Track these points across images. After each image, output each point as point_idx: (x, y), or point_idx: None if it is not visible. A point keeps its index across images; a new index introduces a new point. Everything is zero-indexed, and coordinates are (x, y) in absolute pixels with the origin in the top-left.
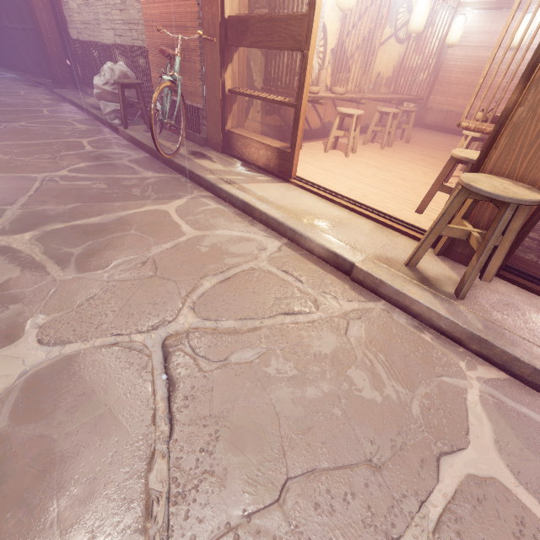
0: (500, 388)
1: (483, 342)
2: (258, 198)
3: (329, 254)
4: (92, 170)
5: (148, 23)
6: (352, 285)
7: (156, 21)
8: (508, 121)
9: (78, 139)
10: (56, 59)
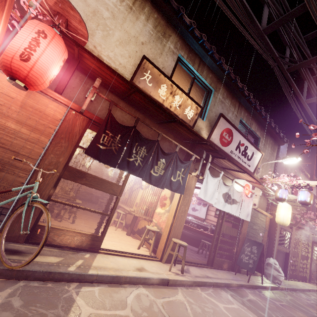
0: (202, 290)
1: (195, 282)
2: (114, 270)
3: (160, 280)
4: None
5: None
6: (170, 288)
7: None
8: (173, 225)
9: None
10: None
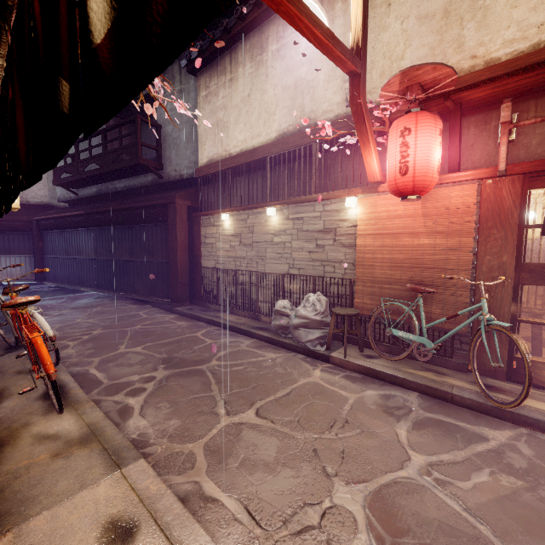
0: None
1: None
2: None
3: None
4: (433, 442)
5: (366, 263)
6: None
7: (382, 262)
8: None
9: (308, 379)
10: (182, 283)
